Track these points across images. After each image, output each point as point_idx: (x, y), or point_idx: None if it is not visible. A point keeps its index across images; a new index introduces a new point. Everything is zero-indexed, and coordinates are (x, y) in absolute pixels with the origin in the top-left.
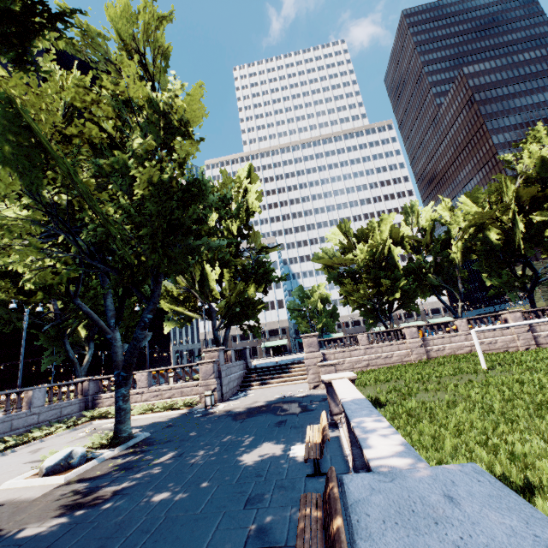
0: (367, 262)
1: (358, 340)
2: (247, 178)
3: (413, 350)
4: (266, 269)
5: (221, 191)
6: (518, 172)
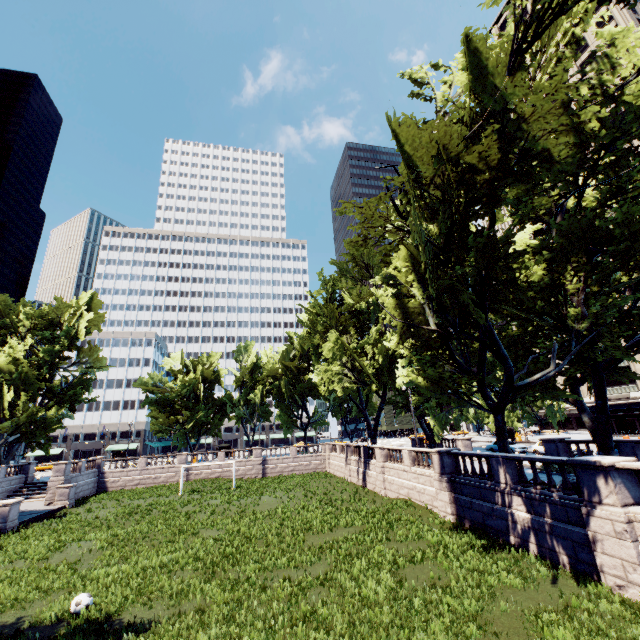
0: (181, 393)
1: (139, 462)
2: (87, 303)
3: (178, 473)
4: (77, 391)
5: (52, 314)
6: (294, 346)
